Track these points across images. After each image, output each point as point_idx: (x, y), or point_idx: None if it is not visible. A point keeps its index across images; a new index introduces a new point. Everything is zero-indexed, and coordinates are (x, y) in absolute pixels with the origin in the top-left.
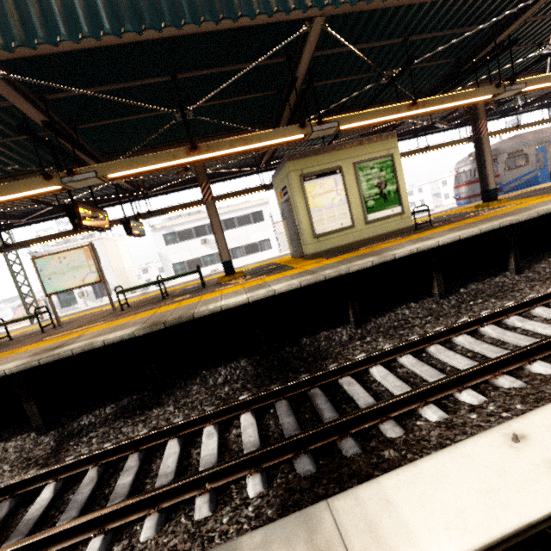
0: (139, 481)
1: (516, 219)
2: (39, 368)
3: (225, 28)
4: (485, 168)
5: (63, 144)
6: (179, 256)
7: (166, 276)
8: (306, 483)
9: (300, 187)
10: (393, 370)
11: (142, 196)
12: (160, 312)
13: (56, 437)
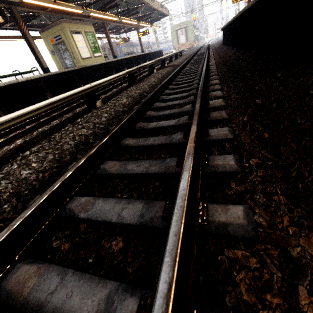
0: None
1: (133, 55)
2: (47, 79)
3: None
4: (112, 47)
5: None
6: None
7: None
8: None
9: (71, 36)
10: None
11: None
12: None
13: None
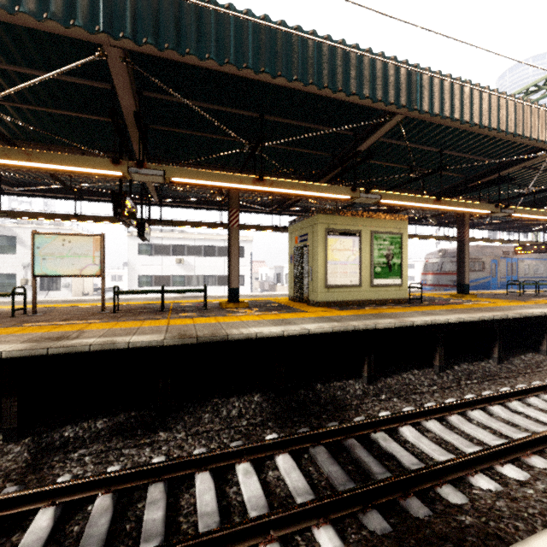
0: (170, 519)
1: (505, 316)
2: (39, 358)
3: (333, 97)
4: (464, 265)
5: (130, 135)
6: (148, 269)
7: (128, 286)
8: (392, 542)
9: (323, 238)
10: (421, 433)
11: (151, 203)
12: (176, 324)
13: (30, 448)
